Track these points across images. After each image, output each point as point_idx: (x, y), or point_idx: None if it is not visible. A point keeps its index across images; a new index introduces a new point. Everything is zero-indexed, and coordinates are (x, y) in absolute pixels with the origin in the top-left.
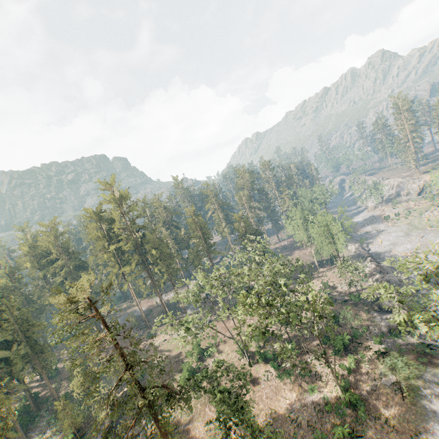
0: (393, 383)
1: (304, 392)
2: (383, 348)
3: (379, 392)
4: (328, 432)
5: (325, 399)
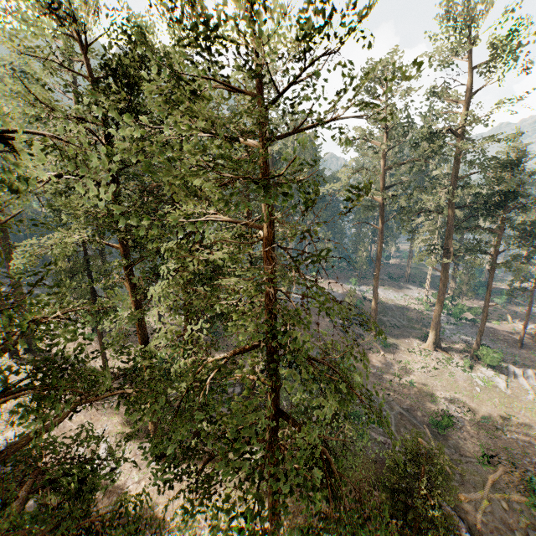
0: None
1: None
2: None
3: None
4: None
5: None
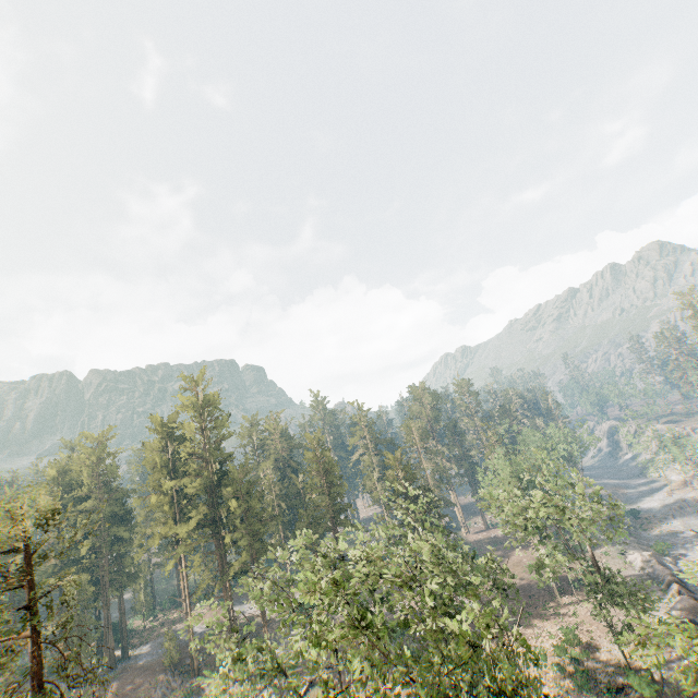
0: None
1: None
2: None
3: None
4: None
5: None
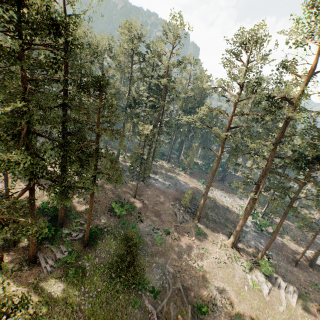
0: None
1: None
2: None
3: None
4: None
5: None
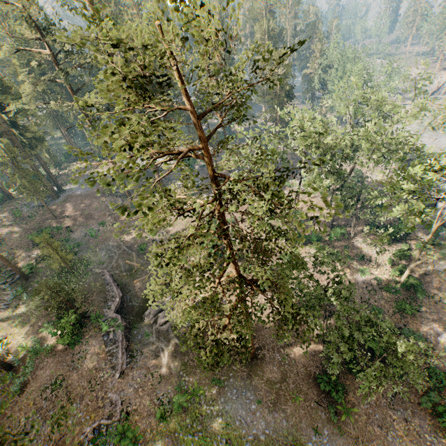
0: (445, 269)
1: (354, 273)
2: (432, 239)
3: (431, 276)
4: (383, 307)
5: (378, 281)
